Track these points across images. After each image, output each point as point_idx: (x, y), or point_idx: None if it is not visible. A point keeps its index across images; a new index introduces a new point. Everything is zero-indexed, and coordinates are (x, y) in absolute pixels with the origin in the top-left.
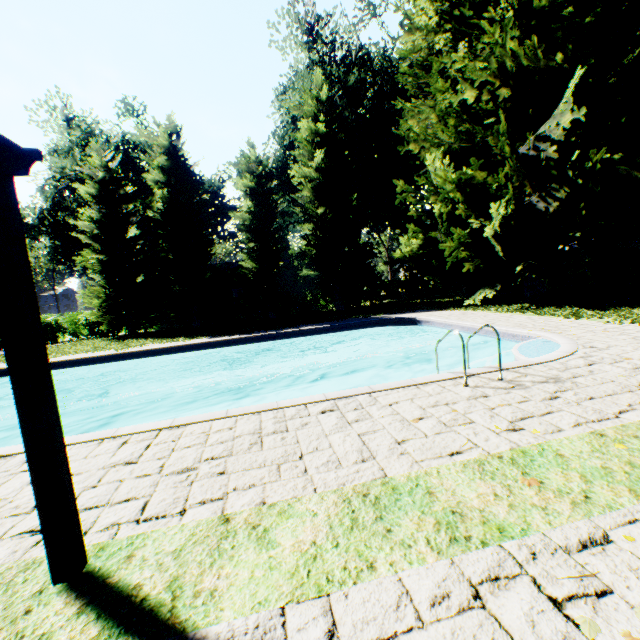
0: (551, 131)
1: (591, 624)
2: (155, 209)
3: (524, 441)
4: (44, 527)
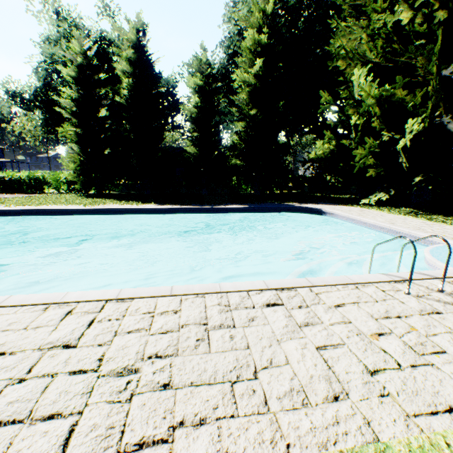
0: None
1: None
2: (122, 95)
3: None
4: None
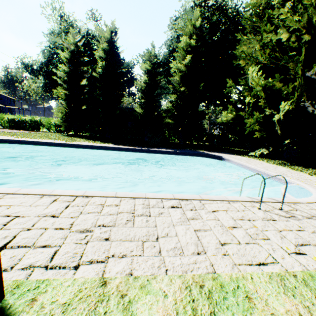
0: None
1: None
2: (97, 72)
3: (309, 265)
4: None
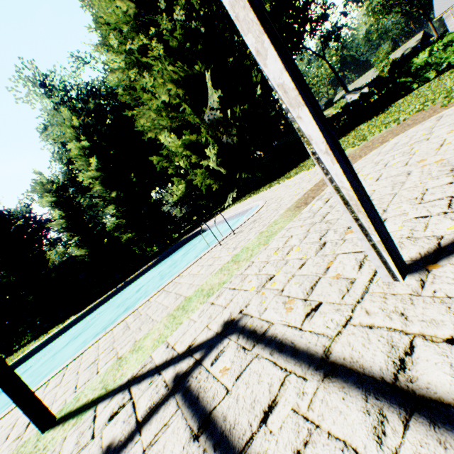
0: (213, 104)
1: (241, 286)
2: None
3: (237, 251)
4: (23, 410)
